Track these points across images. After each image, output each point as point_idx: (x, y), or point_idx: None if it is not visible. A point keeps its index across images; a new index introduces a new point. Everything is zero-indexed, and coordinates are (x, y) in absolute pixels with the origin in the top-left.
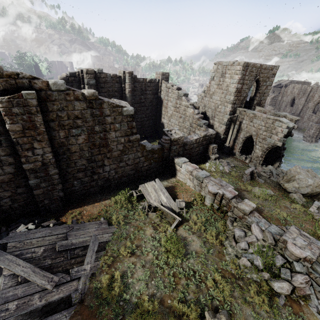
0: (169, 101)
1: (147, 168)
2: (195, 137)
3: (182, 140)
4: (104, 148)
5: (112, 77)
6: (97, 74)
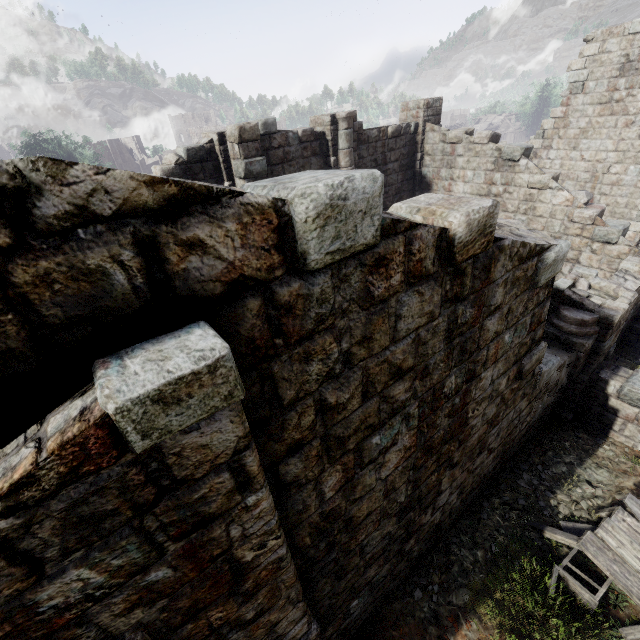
0: (459, 181)
1: (524, 431)
2: (630, 286)
3: (628, 311)
4: (450, 441)
5: (302, 141)
6: (261, 140)
